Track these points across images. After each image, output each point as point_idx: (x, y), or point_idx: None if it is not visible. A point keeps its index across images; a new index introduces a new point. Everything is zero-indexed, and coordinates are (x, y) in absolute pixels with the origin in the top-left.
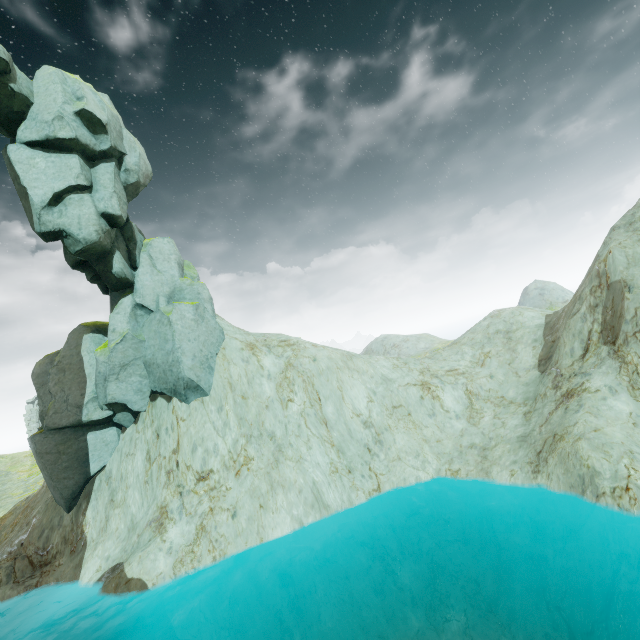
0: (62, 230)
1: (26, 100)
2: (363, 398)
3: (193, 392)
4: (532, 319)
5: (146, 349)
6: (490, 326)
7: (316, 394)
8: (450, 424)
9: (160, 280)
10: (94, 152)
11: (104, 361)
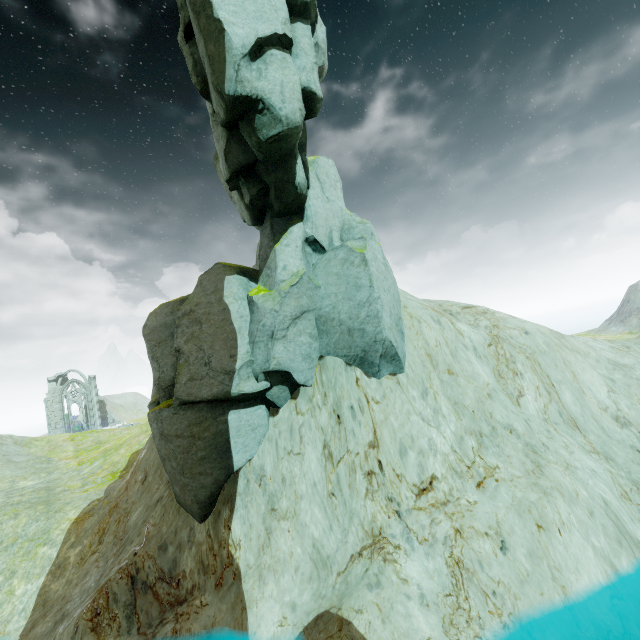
0: (259, 99)
1: None
2: (601, 387)
3: (386, 363)
4: None
5: (322, 299)
6: None
7: (547, 377)
8: None
9: (331, 210)
10: None
11: (274, 309)
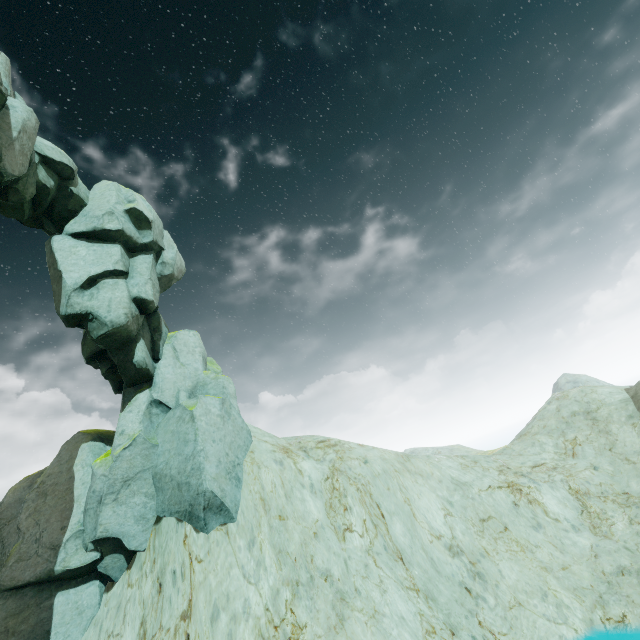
0: (89, 313)
1: (81, 201)
2: (437, 511)
3: (215, 514)
4: (610, 395)
5: (158, 456)
6: (561, 409)
7: (377, 508)
8: (570, 540)
9: (182, 373)
10: (136, 244)
11: (103, 474)
